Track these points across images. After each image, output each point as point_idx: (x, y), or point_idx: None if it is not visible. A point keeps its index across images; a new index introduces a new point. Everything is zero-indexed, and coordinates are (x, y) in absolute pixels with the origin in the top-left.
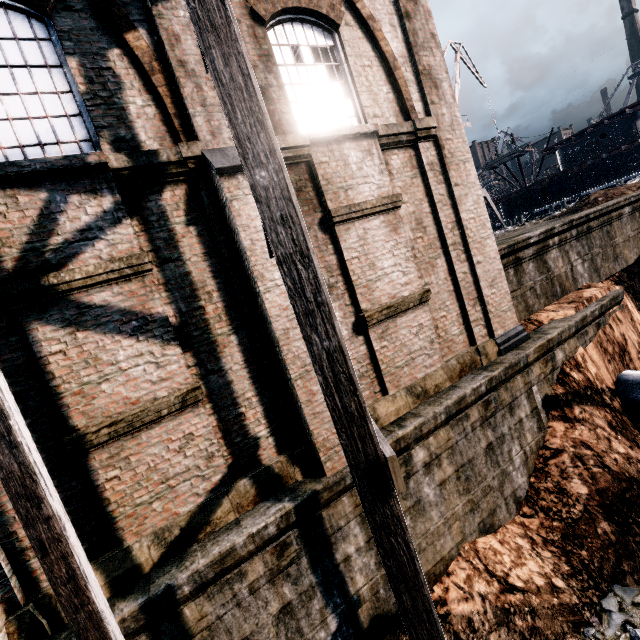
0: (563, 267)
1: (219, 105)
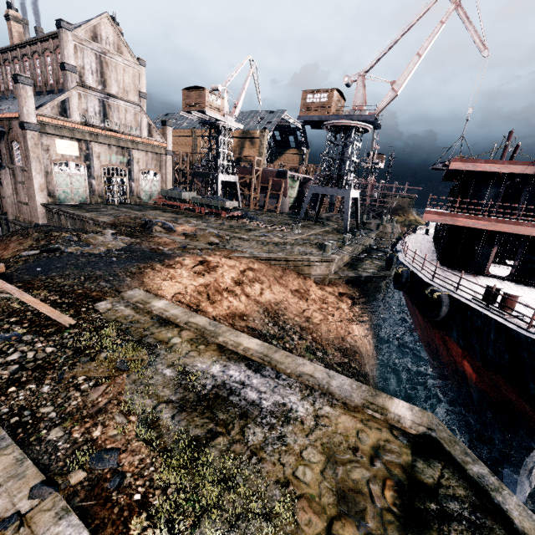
0: (64, 223)
1: (4, 159)
